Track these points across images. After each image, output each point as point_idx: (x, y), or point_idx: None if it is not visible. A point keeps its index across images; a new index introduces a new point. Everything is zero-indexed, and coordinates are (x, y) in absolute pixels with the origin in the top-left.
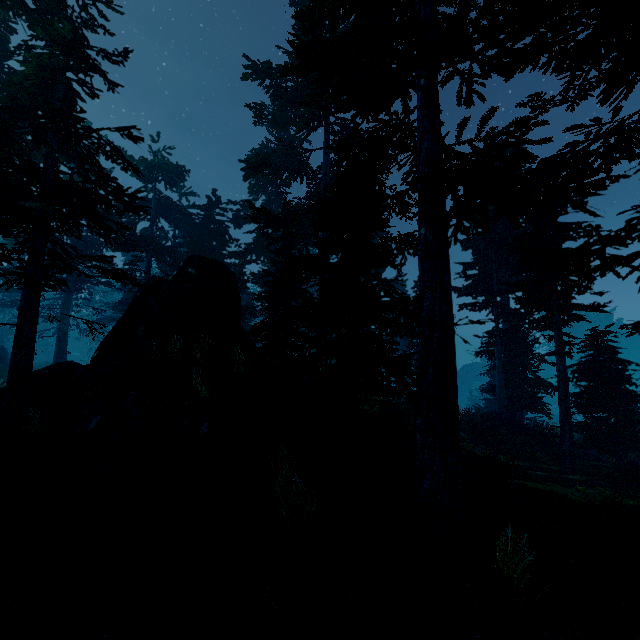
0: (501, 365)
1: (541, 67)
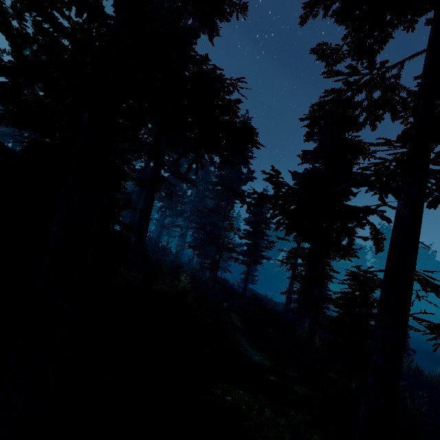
0: (294, 277)
1: (332, 14)
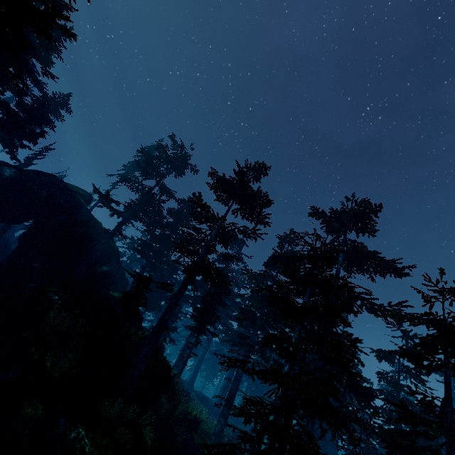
0: None
1: None
